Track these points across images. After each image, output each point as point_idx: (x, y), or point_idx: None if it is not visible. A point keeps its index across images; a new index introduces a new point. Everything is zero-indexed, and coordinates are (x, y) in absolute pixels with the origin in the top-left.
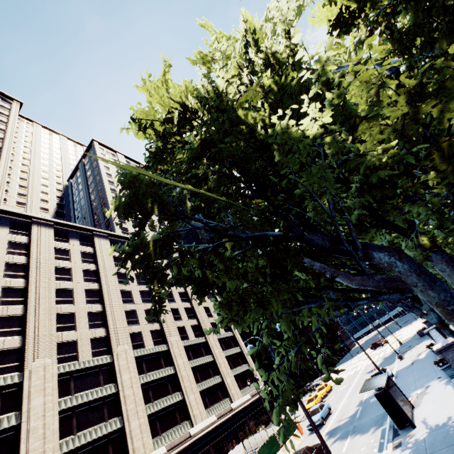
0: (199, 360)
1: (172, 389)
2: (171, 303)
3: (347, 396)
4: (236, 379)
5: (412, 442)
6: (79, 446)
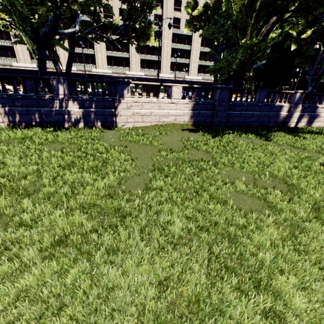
0: (180, 46)
1: (156, 54)
2: None
3: None
4: (200, 67)
5: None
6: (113, 56)
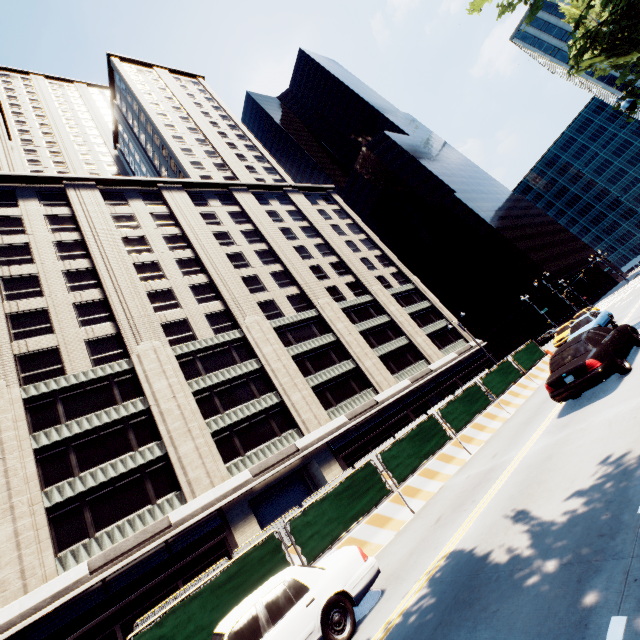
0: (369, 323)
1: (337, 359)
2: (307, 261)
3: None
4: (431, 339)
5: None
6: (233, 424)
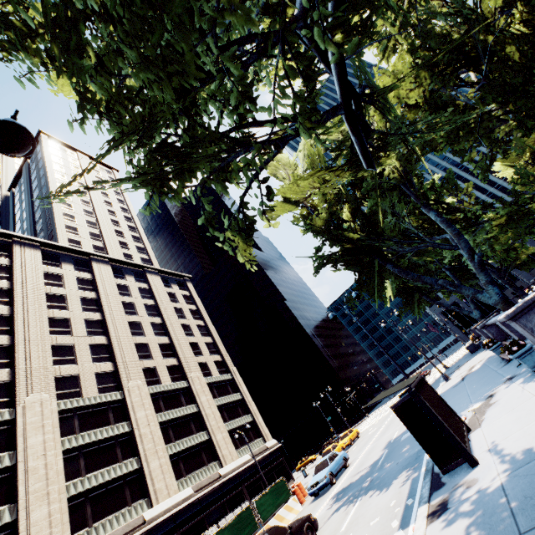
0: (175, 412)
1: (122, 455)
2: (137, 337)
3: (373, 441)
4: (232, 436)
5: (473, 498)
6: None
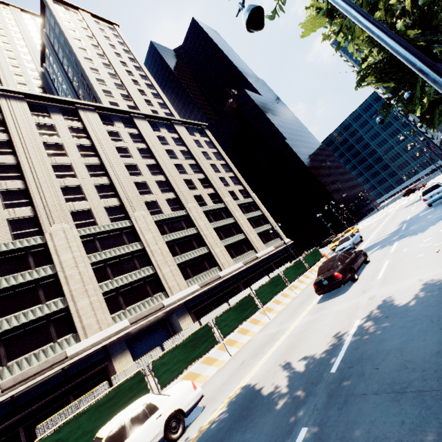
0: (221, 222)
1: (197, 245)
2: (183, 175)
3: (380, 227)
4: (259, 236)
5: None
6: (119, 287)
